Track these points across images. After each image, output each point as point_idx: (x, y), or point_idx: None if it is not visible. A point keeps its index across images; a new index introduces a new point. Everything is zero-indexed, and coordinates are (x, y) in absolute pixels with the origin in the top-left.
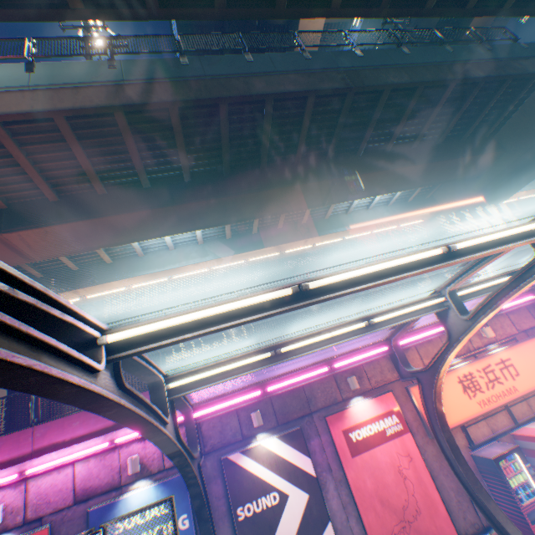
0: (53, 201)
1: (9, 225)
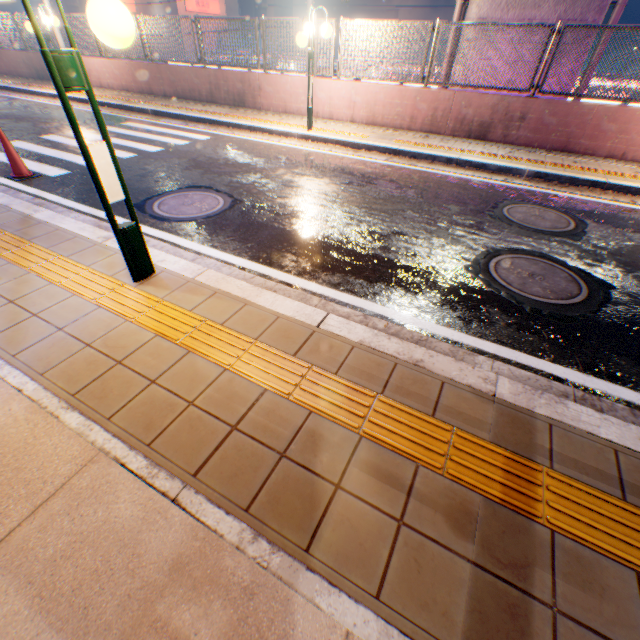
0: None
1: None
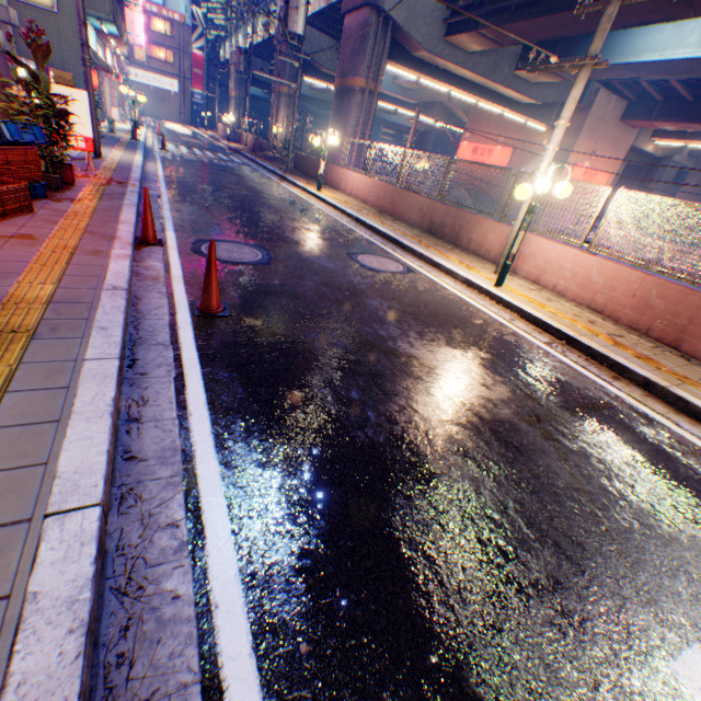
0: (687, 102)
1: (654, 116)
